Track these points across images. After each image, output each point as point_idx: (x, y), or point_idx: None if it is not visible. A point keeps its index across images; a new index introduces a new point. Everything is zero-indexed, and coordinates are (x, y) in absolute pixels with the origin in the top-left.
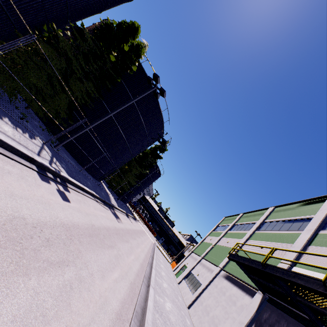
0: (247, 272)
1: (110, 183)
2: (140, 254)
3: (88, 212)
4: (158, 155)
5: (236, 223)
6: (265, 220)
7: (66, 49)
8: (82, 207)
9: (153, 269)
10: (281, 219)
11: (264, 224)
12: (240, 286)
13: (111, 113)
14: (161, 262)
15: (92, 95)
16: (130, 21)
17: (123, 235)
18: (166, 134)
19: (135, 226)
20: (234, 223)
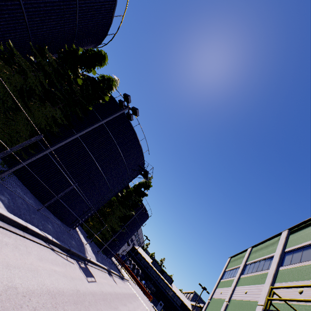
0: None
1: (89, 232)
2: None
3: (14, 263)
4: (143, 191)
5: (247, 261)
6: (284, 250)
7: (23, 65)
8: (2, 254)
9: None
10: (306, 243)
11: (286, 255)
12: None
13: (78, 133)
14: None
15: (60, 121)
16: (96, 49)
17: (91, 304)
18: (147, 164)
19: (120, 287)
20: (244, 262)
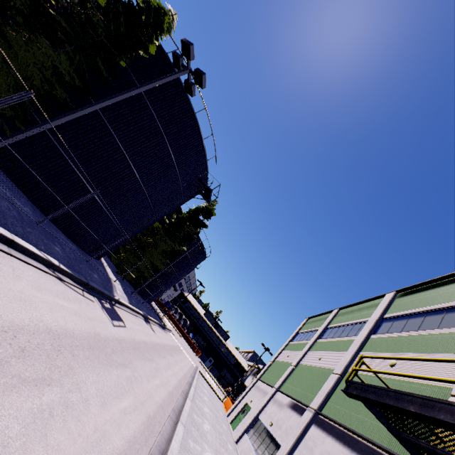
0: (391, 425)
1: (121, 266)
2: (154, 391)
3: None
4: (201, 221)
5: (329, 325)
6: (384, 316)
7: None
8: None
9: (178, 426)
10: (417, 310)
11: (384, 322)
12: (366, 453)
13: (98, 103)
14: (204, 402)
15: (67, 79)
16: None
17: (115, 352)
18: (212, 178)
19: (159, 337)
20: (325, 325)
